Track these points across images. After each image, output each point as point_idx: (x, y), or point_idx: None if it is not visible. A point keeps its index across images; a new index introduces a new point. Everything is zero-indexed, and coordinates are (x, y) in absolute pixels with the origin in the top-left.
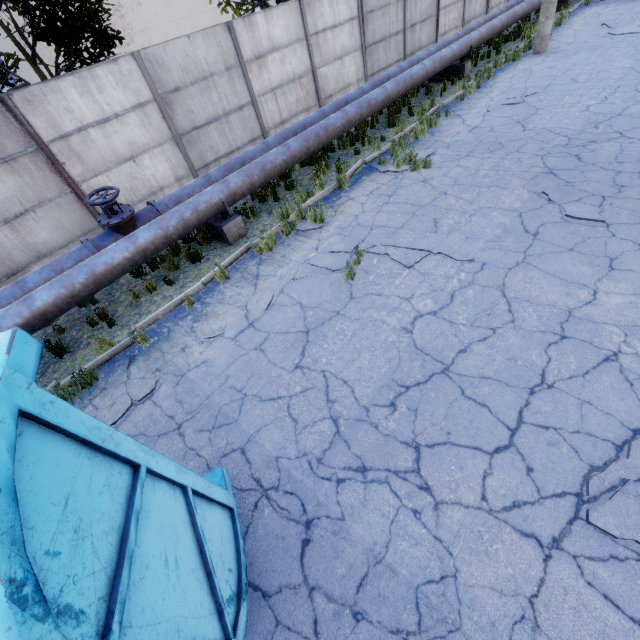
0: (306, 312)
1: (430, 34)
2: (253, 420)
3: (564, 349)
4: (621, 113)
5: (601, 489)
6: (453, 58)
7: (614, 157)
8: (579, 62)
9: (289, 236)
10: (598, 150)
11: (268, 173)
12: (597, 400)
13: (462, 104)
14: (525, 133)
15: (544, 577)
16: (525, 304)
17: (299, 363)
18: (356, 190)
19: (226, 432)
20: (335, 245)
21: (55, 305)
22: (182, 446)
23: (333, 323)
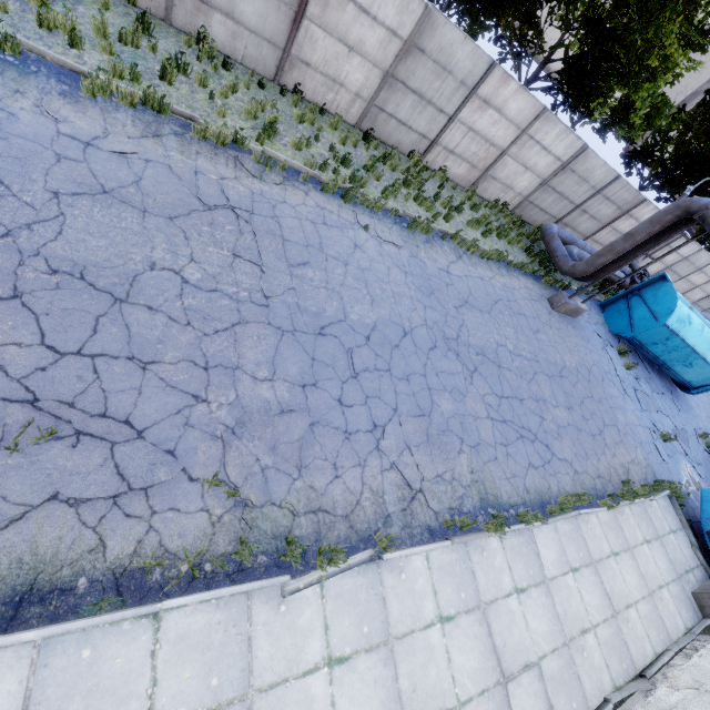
0: None
1: None
2: None
3: None
4: None
5: None
6: None
7: None
8: None
9: None
10: None
11: None
12: None
13: None
14: None
15: None
16: None
17: None
18: None
19: None
20: None
21: None
22: None
23: None
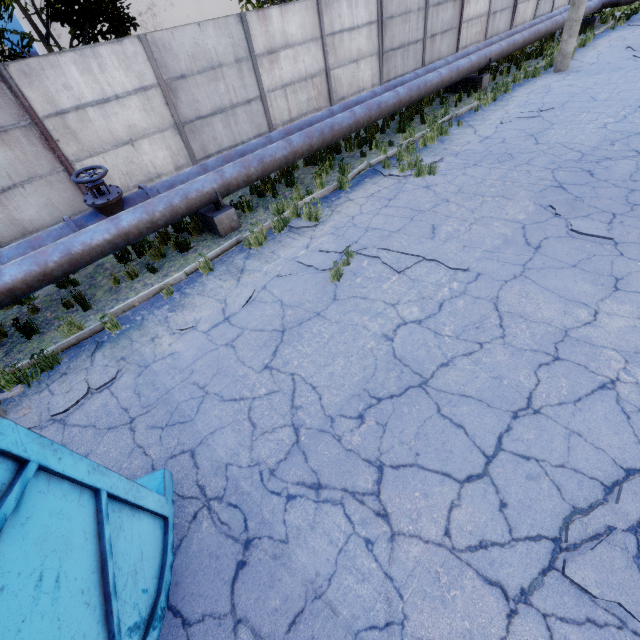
0: (285, 310)
1: (450, 46)
2: (210, 420)
3: (556, 371)
4: (639, 132)
5: (583, 536)
6: (471, 69)
7: (629, 175)
8: (600, 81)
9: (281, 232)
10: (612, 167)
11: (266, 167)
12: (588, 432)
13: (476, 115)
14: (537, 146)
15: (506, 637)
16: (518, 320)
17: (269, 363)
18: (357, 191)
19: (179, 431)
20: (326, 244)
21: (24, 282)
22: (130, 442)
23: (311, 324)
